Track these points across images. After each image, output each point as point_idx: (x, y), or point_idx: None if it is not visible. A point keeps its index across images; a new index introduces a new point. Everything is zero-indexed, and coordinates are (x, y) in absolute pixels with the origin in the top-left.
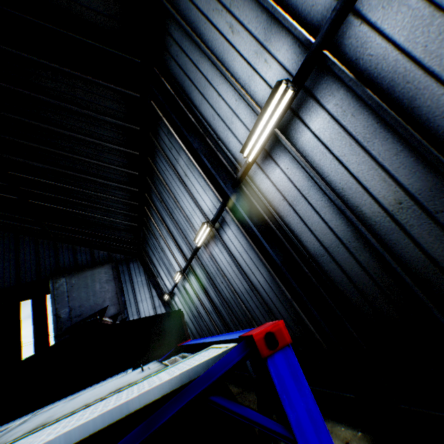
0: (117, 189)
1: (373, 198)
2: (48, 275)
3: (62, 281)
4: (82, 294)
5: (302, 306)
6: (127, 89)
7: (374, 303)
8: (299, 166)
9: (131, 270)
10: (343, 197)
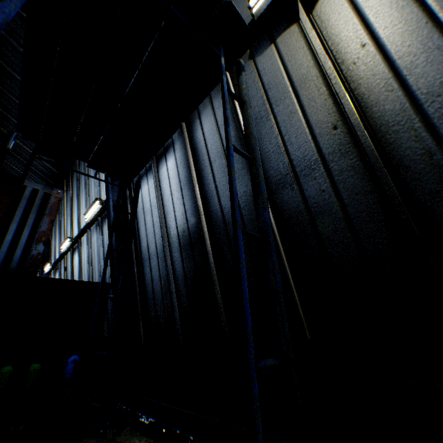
0: None
1: None
2: None
3: None
4: None
5: None
6: None
7: None
8: None
9: None
10: None
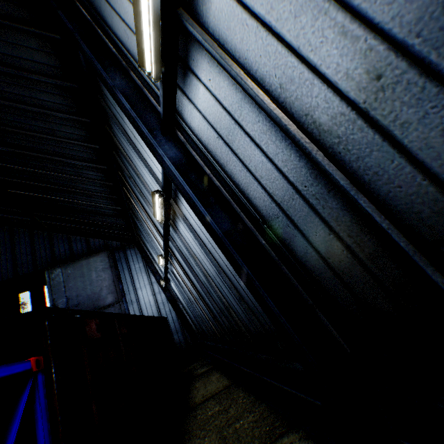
0: (89, 169)
1: (329, 86)
2: (45, 266)
3: (58, 271)
4: (78, 283)
5: (254, 293)
6: (50, 32)
7: (355, 286)
8: (220, 68)
9: (128, 257)
10: (285, 102)
